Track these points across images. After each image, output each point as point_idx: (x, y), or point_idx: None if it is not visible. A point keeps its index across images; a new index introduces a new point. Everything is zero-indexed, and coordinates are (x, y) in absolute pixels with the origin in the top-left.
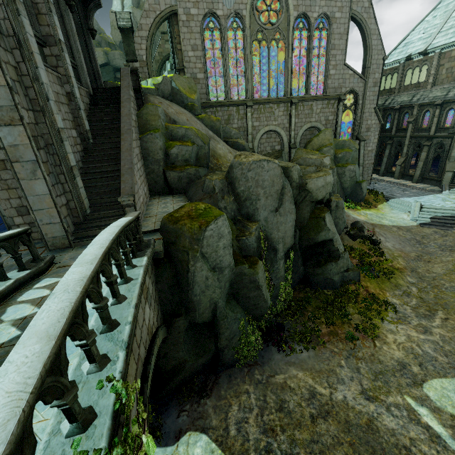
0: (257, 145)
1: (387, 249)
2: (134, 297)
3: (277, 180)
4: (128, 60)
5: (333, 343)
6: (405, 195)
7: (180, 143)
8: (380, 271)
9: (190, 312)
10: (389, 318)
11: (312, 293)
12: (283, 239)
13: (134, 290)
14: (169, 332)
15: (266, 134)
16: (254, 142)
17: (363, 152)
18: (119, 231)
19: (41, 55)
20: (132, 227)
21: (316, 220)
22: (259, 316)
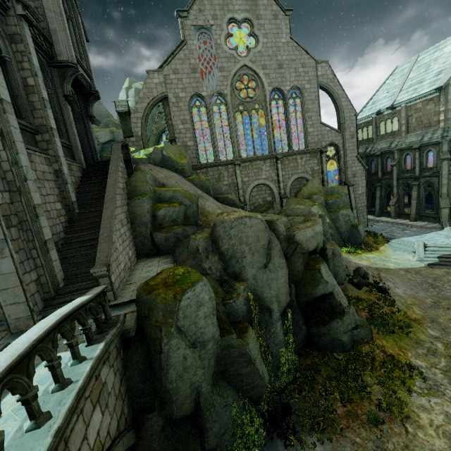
0: (249, 198)
1: (398, 296)
2: (60, 415)
3: (262, 235)
4: (125, 137)
5: (354, 429)
6: (405, 234)
7: (168, 204)
8: (395, 325)
9: (165, 404)
10: (417, 389)
11: (320, 358)
12: (276, 297)
13: (66, 401)
14: (139, 435)
15: (256, 187)
16: (245, 196)
17: (354, 196)
18: (53, 323)
19: (32, 141)
20: (92, 307)
21: (311, 273)
22: (257, 397)
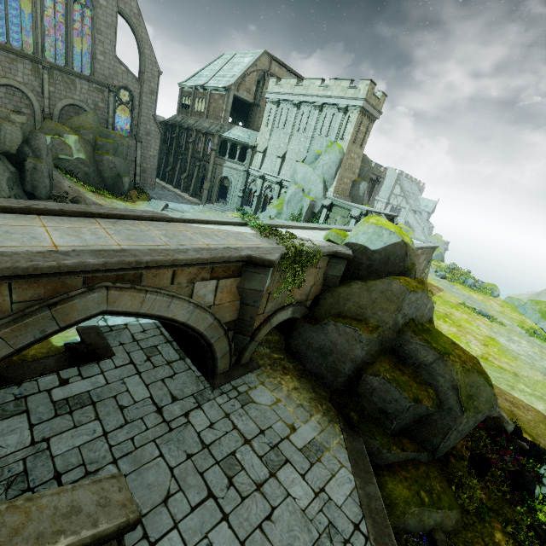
0: None
1: None
2: None
3: None
4: None
5: None
6: (170, 200)
7: None
8: None
9: None
10: None
11: None
12: None
13: None
14: None
15: (5, 87)
16: None
17: (141, 153)
18: None
19: None
20: None
21: None
22: None
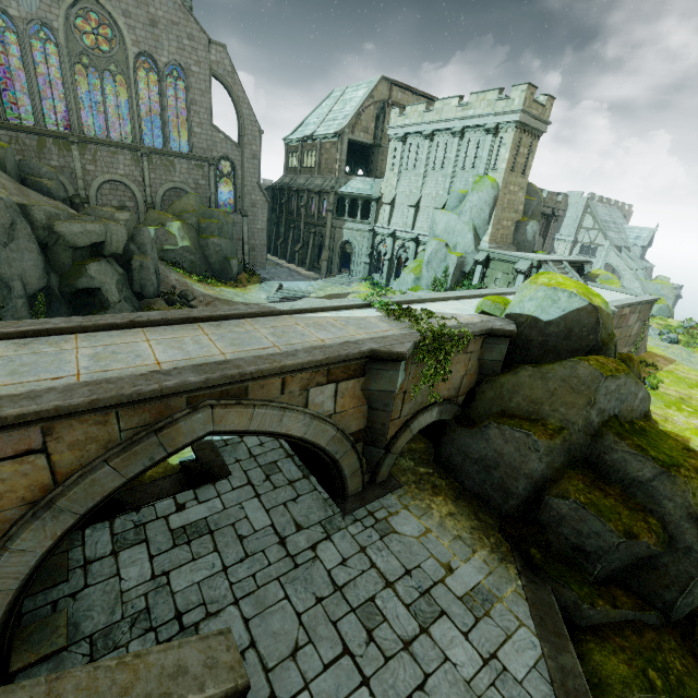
0: (96, 195)
1: None
2: None
3: (2, 213)
4: None
5: None
6: (284, 279)
7: None
8: None
9: None
10: None
11: None
12: (20, 277)
13: None
14: None
15: (109, 183)
16: (89, 190)
17: (248, 229)
18: None
19: None
20: None
21: (79, 267)
22: None
